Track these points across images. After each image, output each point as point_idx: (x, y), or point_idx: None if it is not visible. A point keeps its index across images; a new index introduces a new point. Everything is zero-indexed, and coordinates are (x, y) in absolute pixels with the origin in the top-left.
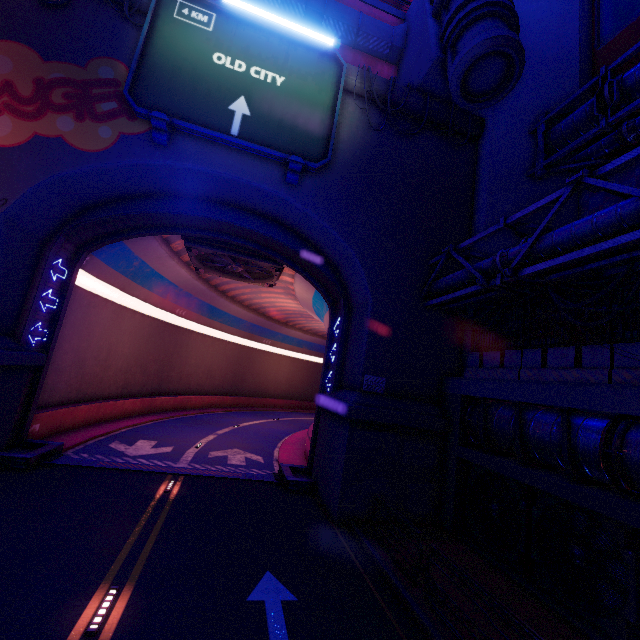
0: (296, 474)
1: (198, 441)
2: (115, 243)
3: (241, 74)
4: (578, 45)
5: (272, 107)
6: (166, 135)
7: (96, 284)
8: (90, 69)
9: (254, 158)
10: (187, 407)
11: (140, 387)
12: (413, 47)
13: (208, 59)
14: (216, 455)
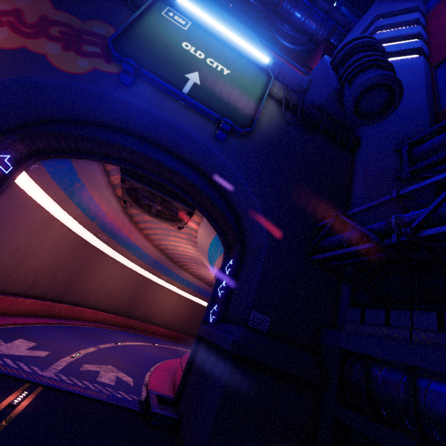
0: (162, 405)
1: (77, 351)
2: (64, 161)
3: (200, 59)
4: (427, 106)
5: (217, 85)
6: (131, 78)
7: (37, 192)
8: (88, 24)
9: (195, 115)
10: (81, 318)
11: (45, 290)
12: (316, 86)
13: (178, 43)
14: (89, 369)
